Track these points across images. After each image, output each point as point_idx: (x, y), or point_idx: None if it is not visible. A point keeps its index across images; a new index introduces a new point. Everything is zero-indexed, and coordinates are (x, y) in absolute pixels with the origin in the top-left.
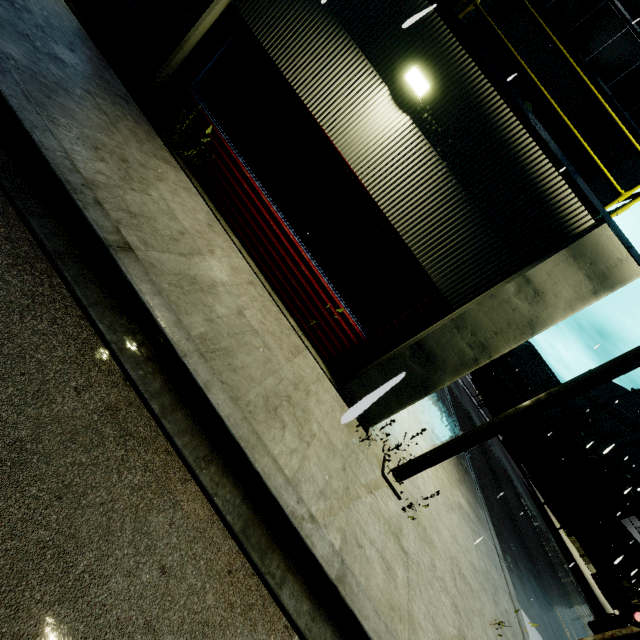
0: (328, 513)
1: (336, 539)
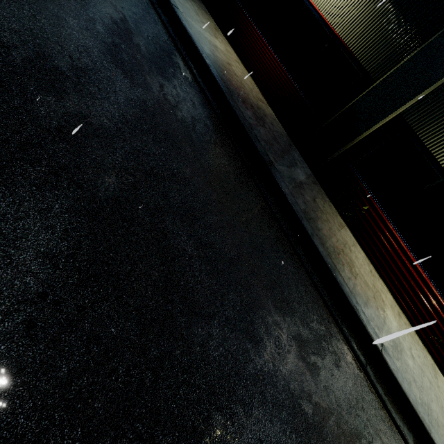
0: None
1: None
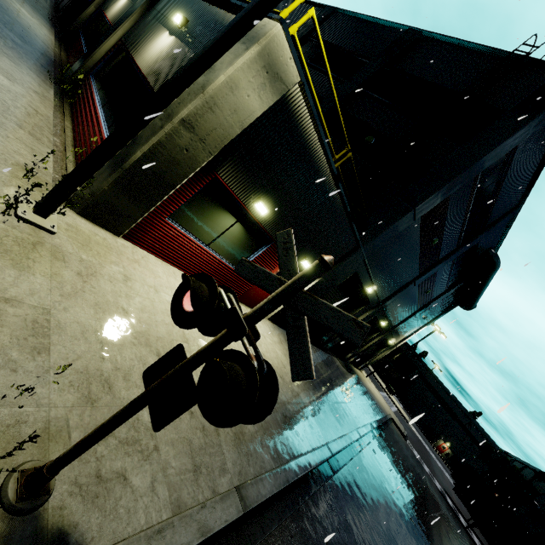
0: None
1: None
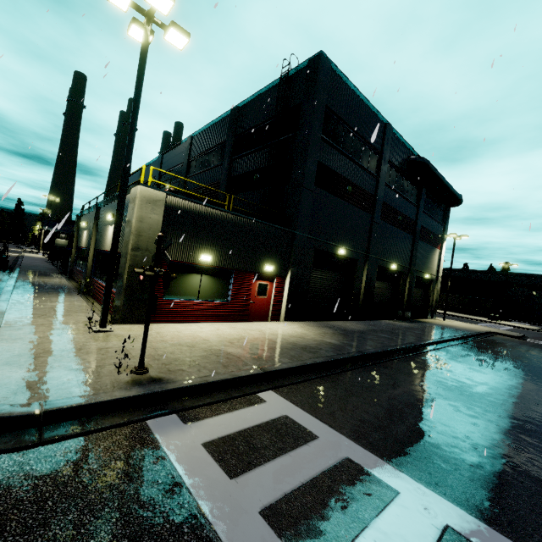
0: (13, 324)
1: (6, 326)
